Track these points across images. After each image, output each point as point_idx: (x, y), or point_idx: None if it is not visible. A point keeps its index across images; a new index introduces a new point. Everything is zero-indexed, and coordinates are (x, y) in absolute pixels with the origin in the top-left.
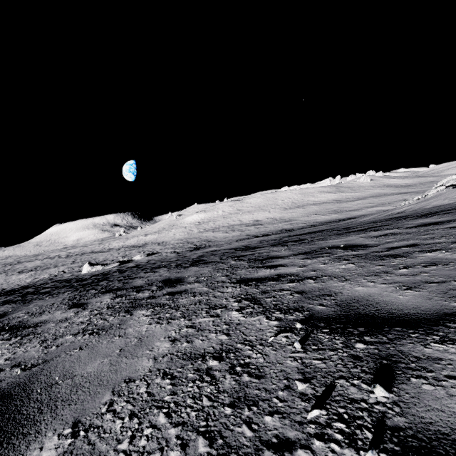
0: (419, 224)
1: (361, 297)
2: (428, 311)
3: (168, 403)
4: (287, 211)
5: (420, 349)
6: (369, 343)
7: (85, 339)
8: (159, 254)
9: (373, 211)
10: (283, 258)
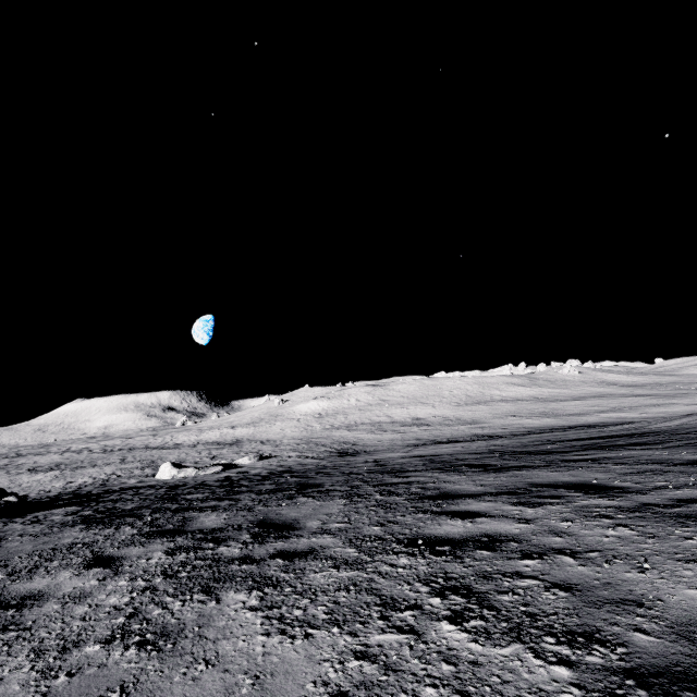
0: None
1: None
2: None
3: None
4: (463, 407)
5: None
6: None
7: None
8: (277, 457)
9: (613, 418)
10: None
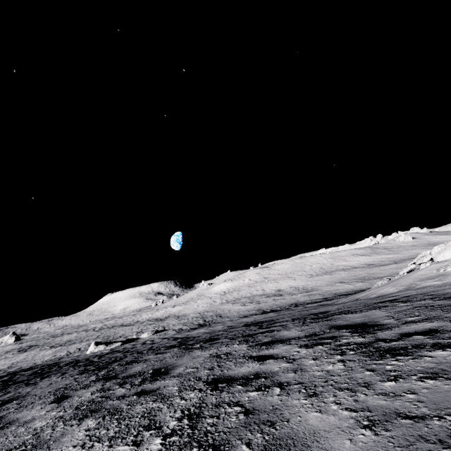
0: (273, 338)
1: None
2: None
3: None
4: (313, 278)
5: None
6: None
7: None
8: (166, 331)
9: None
10: (102, 383)
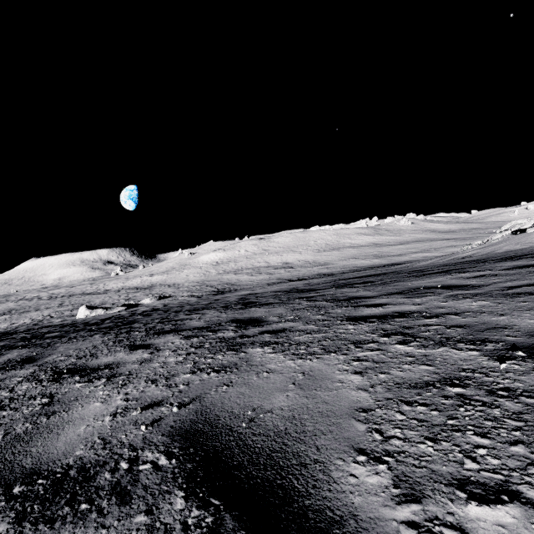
0: (512, 266)
1: None
2: None
3: (462, 426)
4: (321, 253)
5: None
6: None
7: (217, 377)
8: (173, 297)
9: (419, 257)
10: (376, 298)
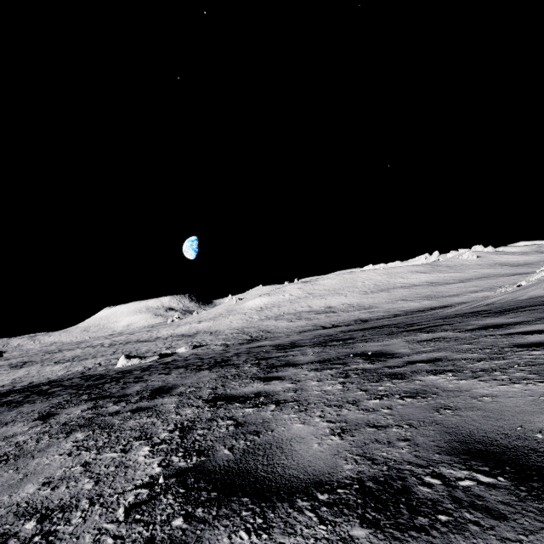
0: (482, 325)
1: (280, 441)
2: (309, 474)
3: None
4: (368, 295)
5: (219, 538)
6: (189, 519)
7: None
8: (207, 346)
9: (478, 297)
10: (295, 367)
